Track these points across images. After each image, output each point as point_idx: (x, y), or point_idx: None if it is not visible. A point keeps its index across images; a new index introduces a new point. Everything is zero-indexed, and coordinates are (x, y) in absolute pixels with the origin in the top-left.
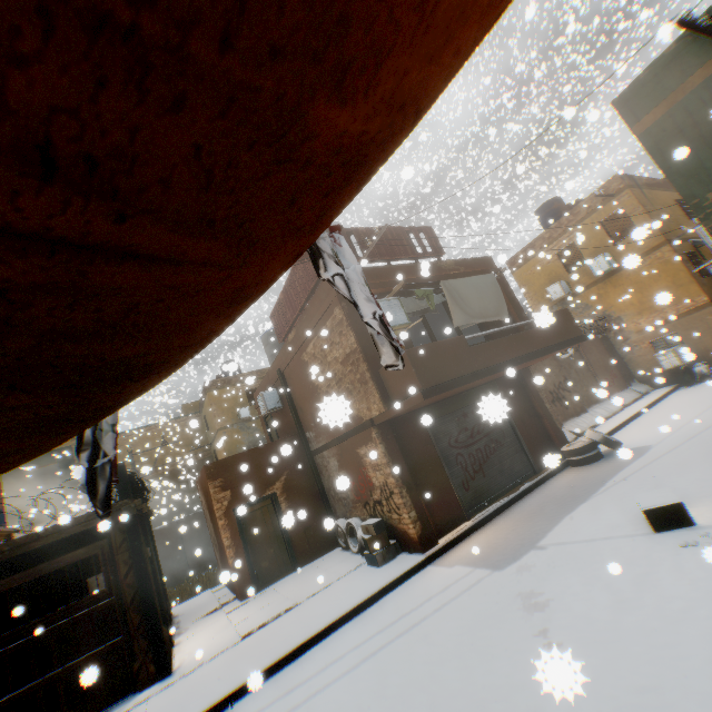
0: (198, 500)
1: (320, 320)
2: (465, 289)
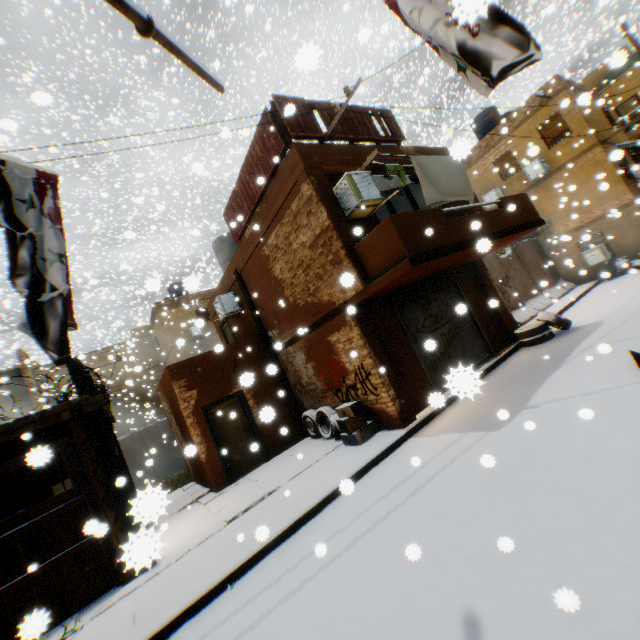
0: (156, 416)
1: (284, 204)
2: (434, 167)
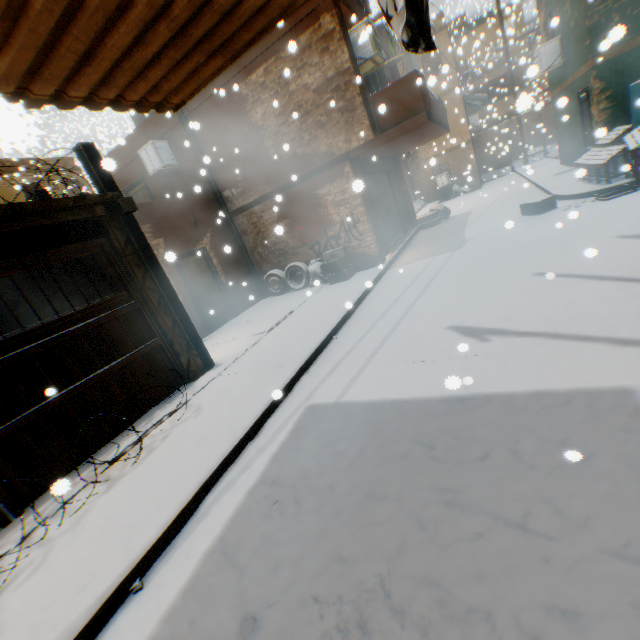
0: None
1: (288, 35)
2: None
